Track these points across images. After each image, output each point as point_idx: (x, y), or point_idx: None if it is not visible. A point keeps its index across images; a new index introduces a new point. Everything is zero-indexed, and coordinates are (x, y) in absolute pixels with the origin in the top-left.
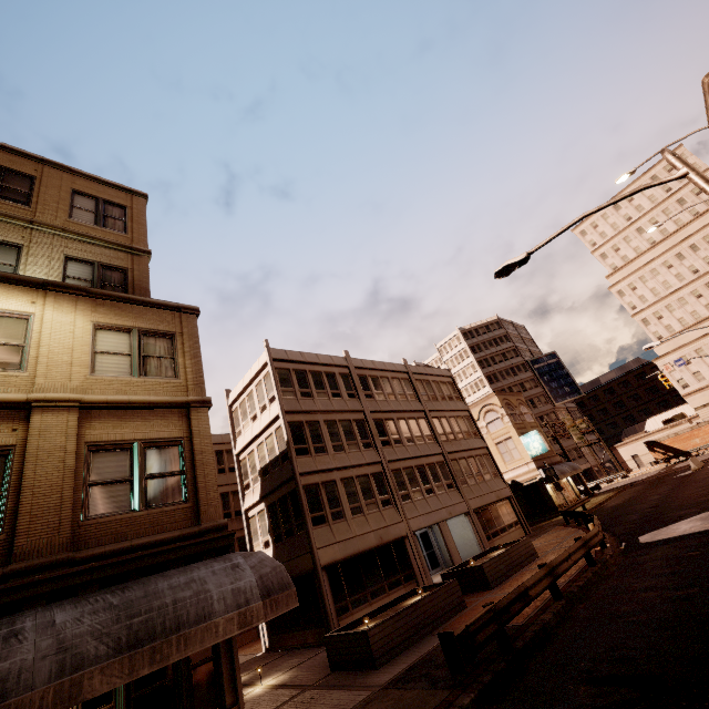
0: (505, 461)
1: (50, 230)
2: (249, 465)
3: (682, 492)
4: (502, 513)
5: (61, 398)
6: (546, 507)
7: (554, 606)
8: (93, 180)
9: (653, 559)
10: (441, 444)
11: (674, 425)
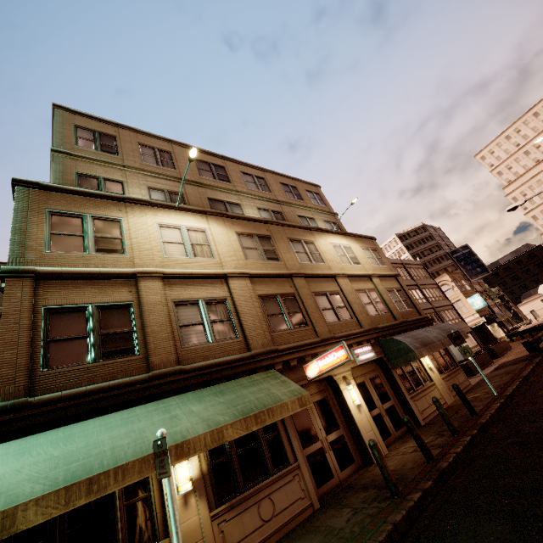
0: None
1: (314, 210)
2: None
3: None
4: (469, 340)
5: (374, 273)
6: (488, 339)
7: None
8: (306, 183)
9: None
10: (431, 303)
11: None
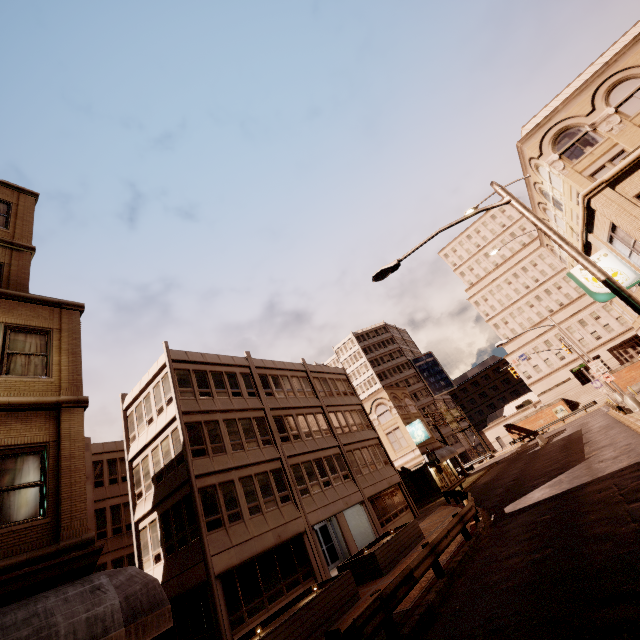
0: (395, 449)
1: None
2: (143, 472)
3: (534, 465)
4: (393, 499)
5: None
6: (431, 490)
7: (437, 585)
8: None
9: (515, 527)
10: (337, 437)
11: (524, 410)
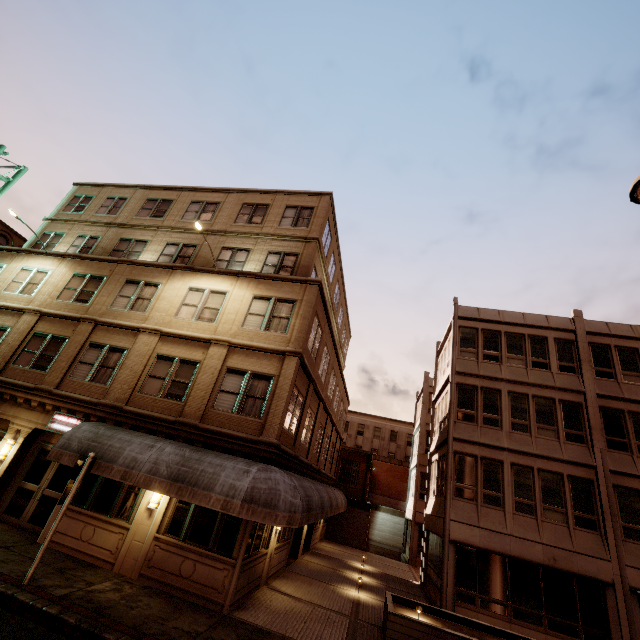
0: None
1: (266, 237)
2: (437, 415)
3: None
4: None
5: (223, 339)
6: None
7: None
8: (300, 194)
9: None
10: None
11: None
